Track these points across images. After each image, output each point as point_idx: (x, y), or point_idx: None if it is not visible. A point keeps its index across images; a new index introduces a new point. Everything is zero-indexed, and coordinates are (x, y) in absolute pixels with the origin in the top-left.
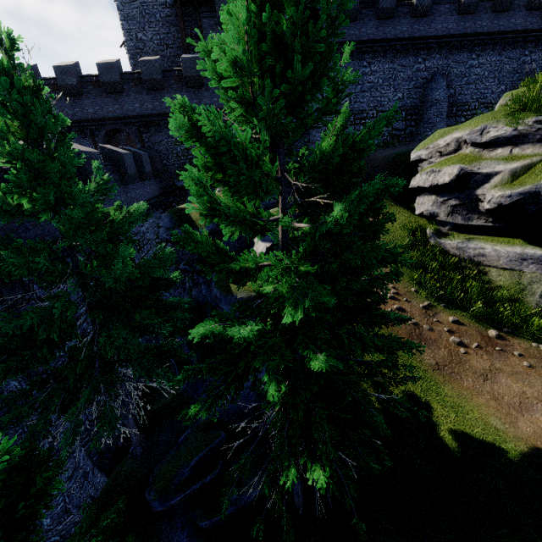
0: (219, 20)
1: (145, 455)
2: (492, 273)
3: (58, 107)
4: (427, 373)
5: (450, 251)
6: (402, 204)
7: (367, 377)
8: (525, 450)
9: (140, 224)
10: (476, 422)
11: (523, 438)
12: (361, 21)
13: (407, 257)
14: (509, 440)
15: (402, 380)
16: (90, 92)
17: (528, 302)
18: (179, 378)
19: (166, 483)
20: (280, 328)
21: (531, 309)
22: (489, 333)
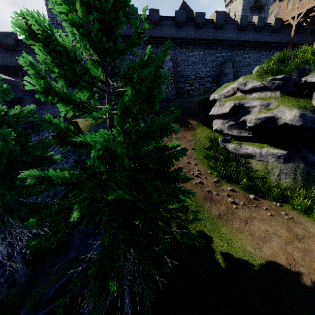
0: None
1: (28, 282)
2: (252, 163)
3: (0, 57)
4: (213, 220)
5: (230, 151)
6: (207, 125)
7: (170, 219)
8: (266, 265)
9: (49, 131)
10: (239, 249)
11: (265, 257)
12: (187, 28)
13: (207, 153)
14: (257, 259)
15: (192, 222)
16: (22, 50)
17: (271, 179)
18: (32, 219)
19: (35, 302)
20: (99, 180)
21: (272, 183)
22: (250, 196)
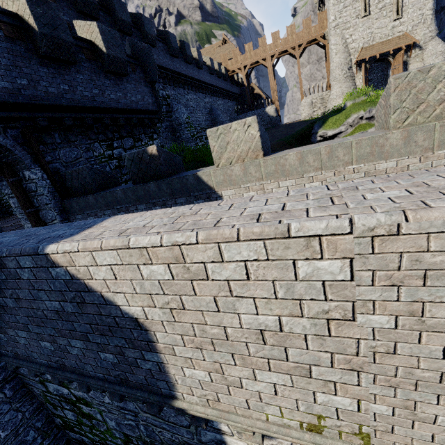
0: None
1: None
2: None
3: None
4: None
5: None
6: None
7: None
8: None
9: None
10: None
11: None
12: (178, 59)
13: None
14: None
15: None
16: None
17: None
18: None
19: None
20: None
21: None
22: None
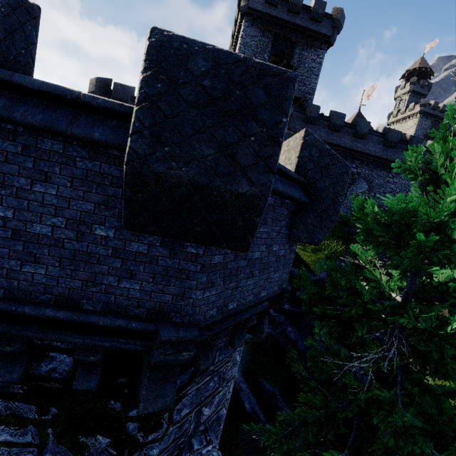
0: (306, 116)
1: None
2: None
3: None
4: None
5: None
6: None
7: None
8: None
9: None
10: None
11: None
12: (396, 149)
13: None
14: None
15: None
16: None
17: None
18: None
19: None
20: None
21: None
22: None
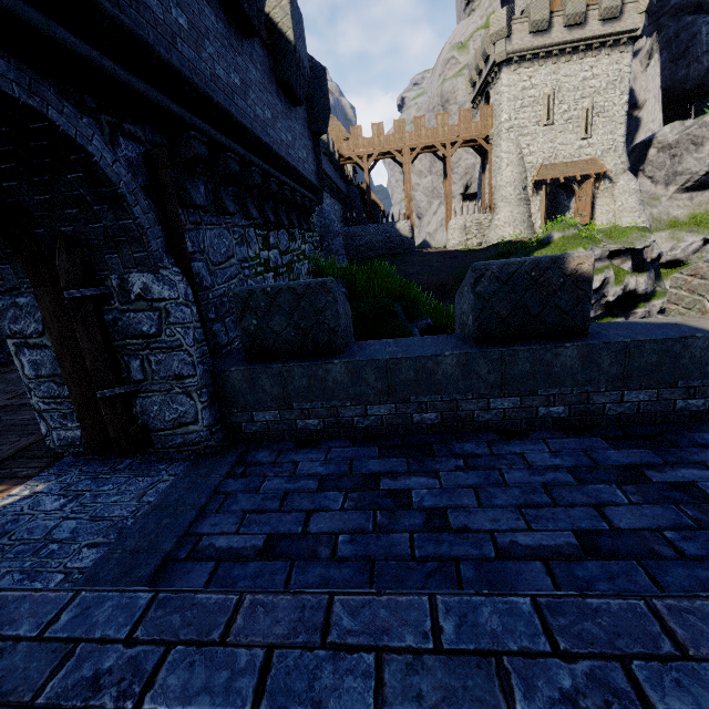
0: None
1: None
2: None
3: None
4: None
5: None
6: None
7: None
8: None
9: None
10: None
11: None
12: None
13: None
14: None
15: None
16: None
17: None
18: None
19: None
20: None
21: None
22: None
